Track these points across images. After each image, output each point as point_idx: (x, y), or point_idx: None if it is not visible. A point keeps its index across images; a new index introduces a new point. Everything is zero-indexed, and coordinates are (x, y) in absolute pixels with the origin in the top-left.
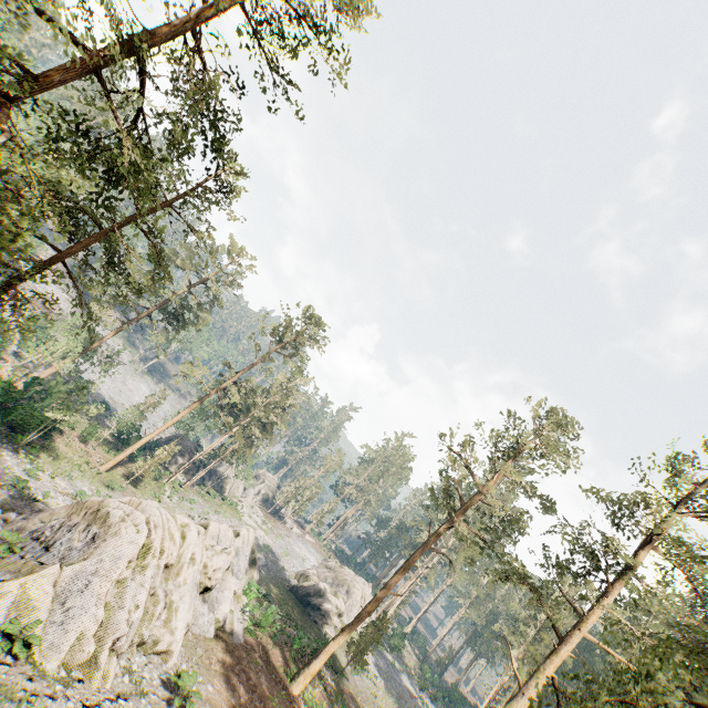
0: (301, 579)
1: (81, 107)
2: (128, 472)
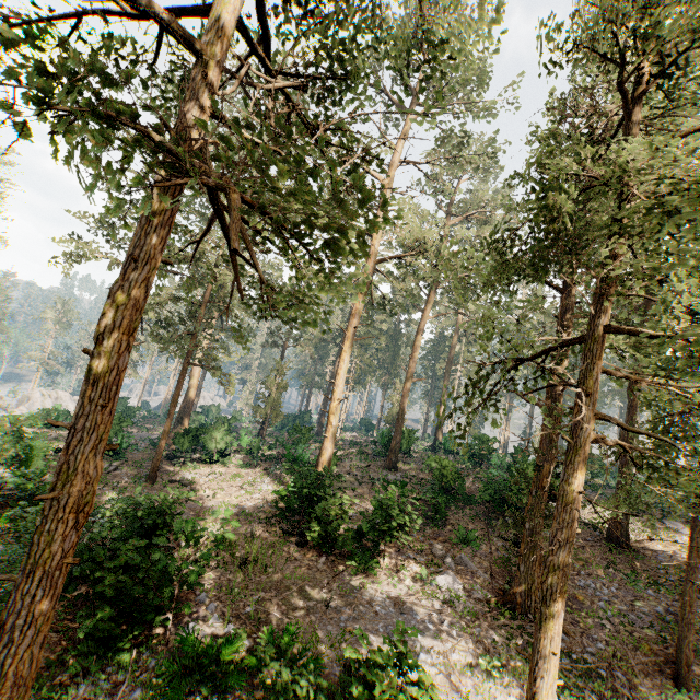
0: None
1: None
2: None
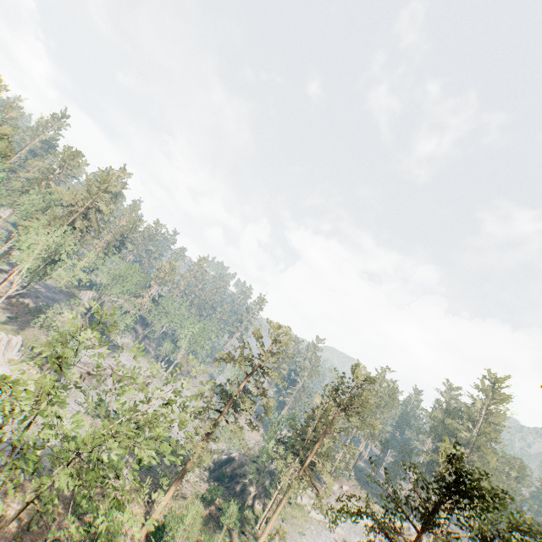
0: None
1: (71, 201)
2: None
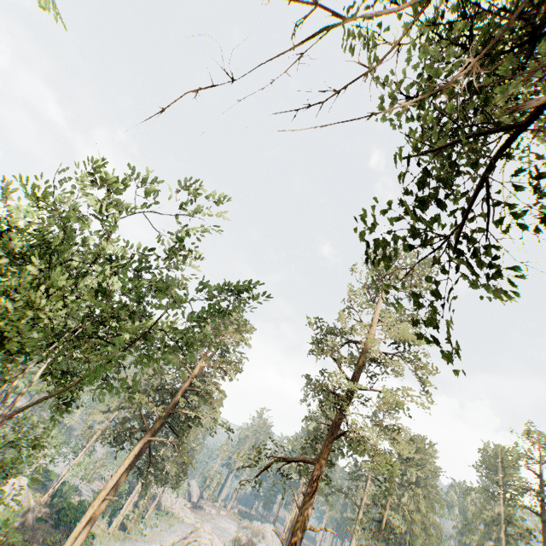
0: (236, 542)
1: None
2: (118, 525)
